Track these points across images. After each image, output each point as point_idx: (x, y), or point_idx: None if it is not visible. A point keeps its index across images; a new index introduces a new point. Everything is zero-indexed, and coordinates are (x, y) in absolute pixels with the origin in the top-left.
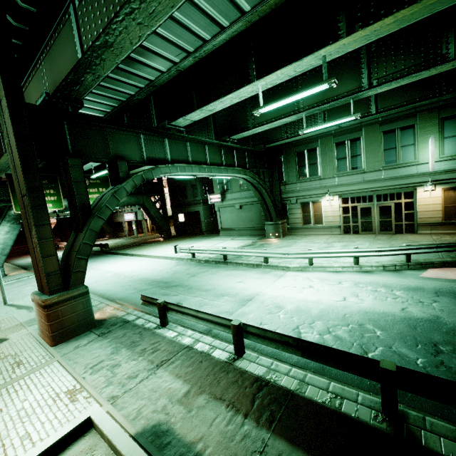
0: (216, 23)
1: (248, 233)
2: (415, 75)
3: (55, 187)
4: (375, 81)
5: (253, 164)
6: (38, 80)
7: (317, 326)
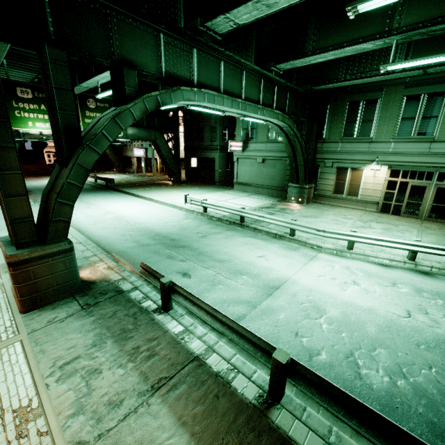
0: None
1: (266, 192)
2: None
3: None
4: None
5: (293, 110)
6: None
7: (381, 359)
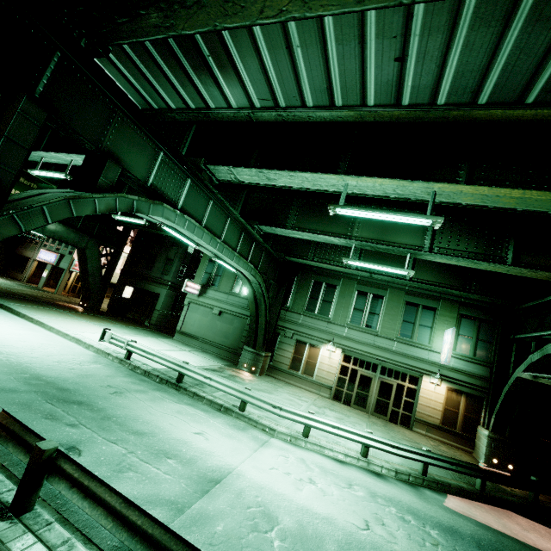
0: (329, 95)
1: (214, 351)
2: (475, 262)
3: None
4: (436, 248)
5: (264, 270)
6: None
7: None
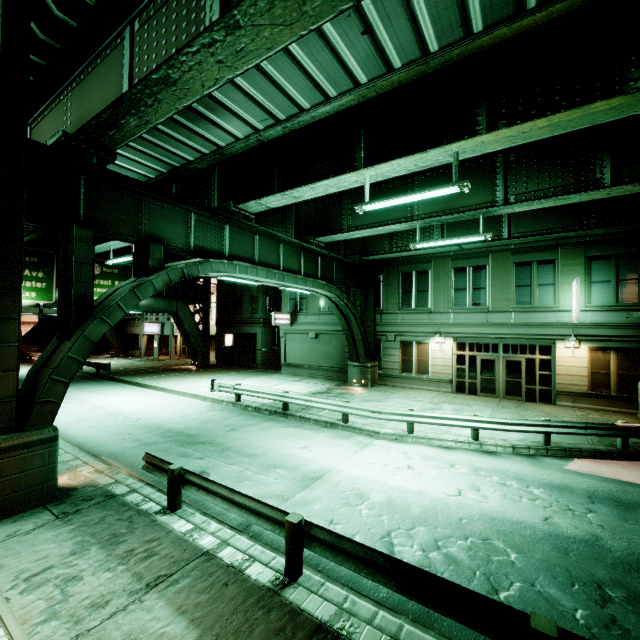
0: (320, 90)
1: (322, 374)
2: (562, 198)
3: (47, 269)
4: (512, 197)
5: (342, 280)
6: (58, 115)
7: (419, 535)
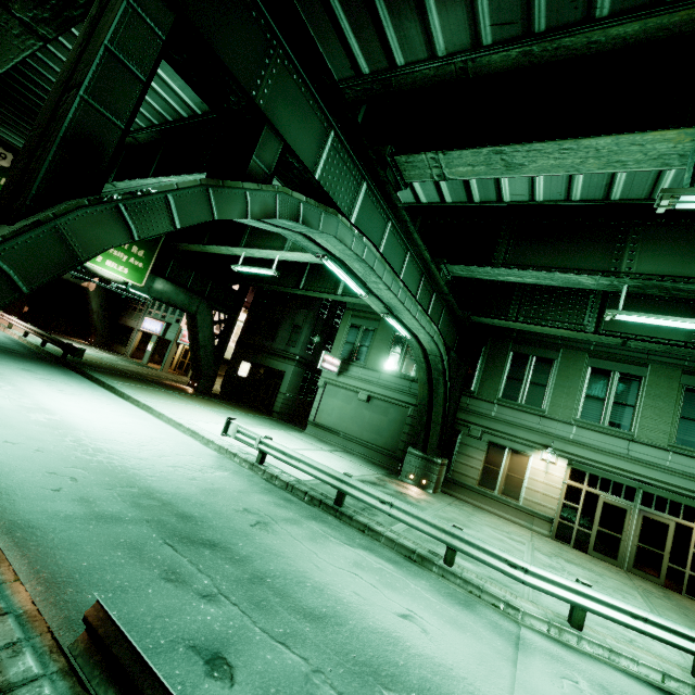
0: None
1: (361, 452)
2: None
3: None
4: None
5: (443, 336)
6: None
7: None
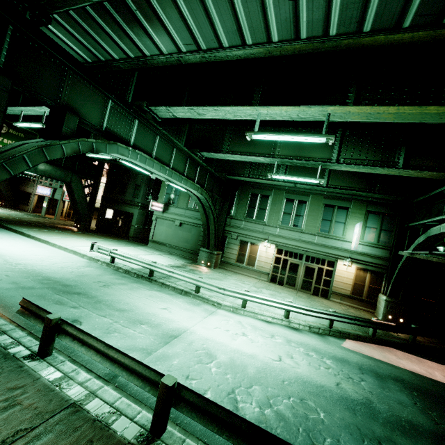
0: (240, 35)
1: (179, 253)
2: (373, 168)
3: None
4: (342, 159)
5: (210, 188)
6: None
7: (256, 393)
